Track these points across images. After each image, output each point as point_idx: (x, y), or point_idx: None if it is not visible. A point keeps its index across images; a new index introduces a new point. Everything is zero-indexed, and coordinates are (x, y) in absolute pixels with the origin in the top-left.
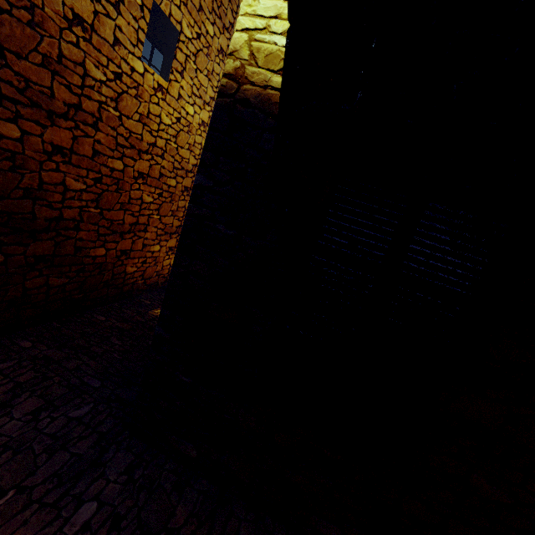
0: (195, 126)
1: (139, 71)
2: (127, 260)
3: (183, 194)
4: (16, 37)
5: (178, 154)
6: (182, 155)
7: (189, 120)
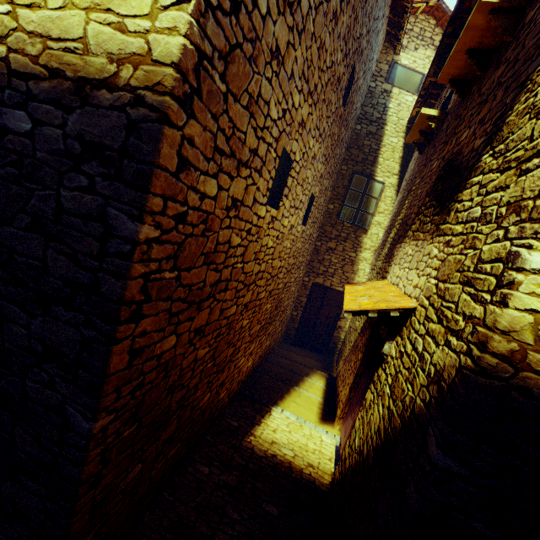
0: (285, 234)
1: (262, 215)
2: (221, 388)
3: (267, 298)
4: (190, 252)
5: (271, 266)
6: (273, 265)
7: (283, 232)
